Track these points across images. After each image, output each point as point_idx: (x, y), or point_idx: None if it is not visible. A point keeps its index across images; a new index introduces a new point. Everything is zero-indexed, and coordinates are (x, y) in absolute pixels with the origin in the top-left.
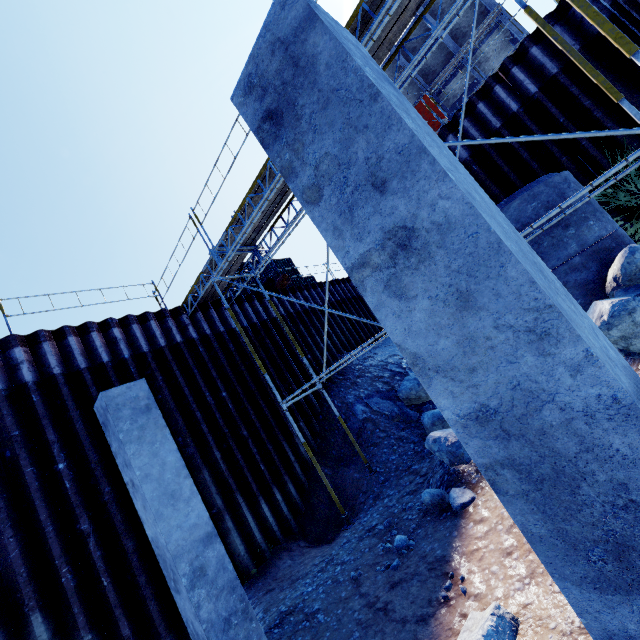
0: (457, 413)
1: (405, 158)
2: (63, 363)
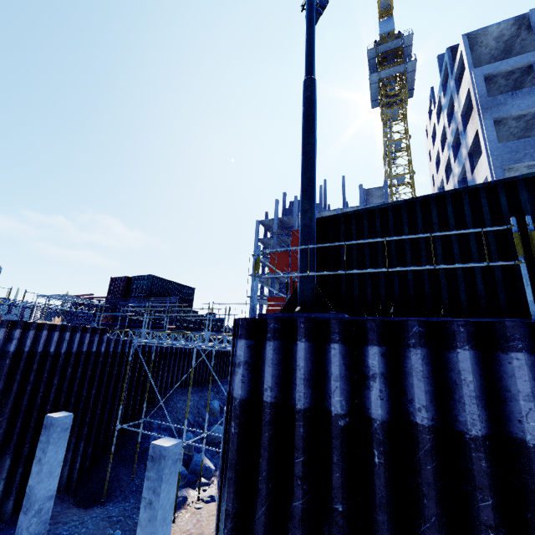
0: (138, 534)
1: (158, 493)
2: (32, 344)
